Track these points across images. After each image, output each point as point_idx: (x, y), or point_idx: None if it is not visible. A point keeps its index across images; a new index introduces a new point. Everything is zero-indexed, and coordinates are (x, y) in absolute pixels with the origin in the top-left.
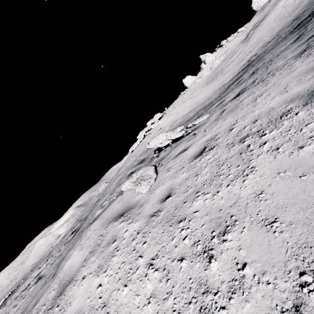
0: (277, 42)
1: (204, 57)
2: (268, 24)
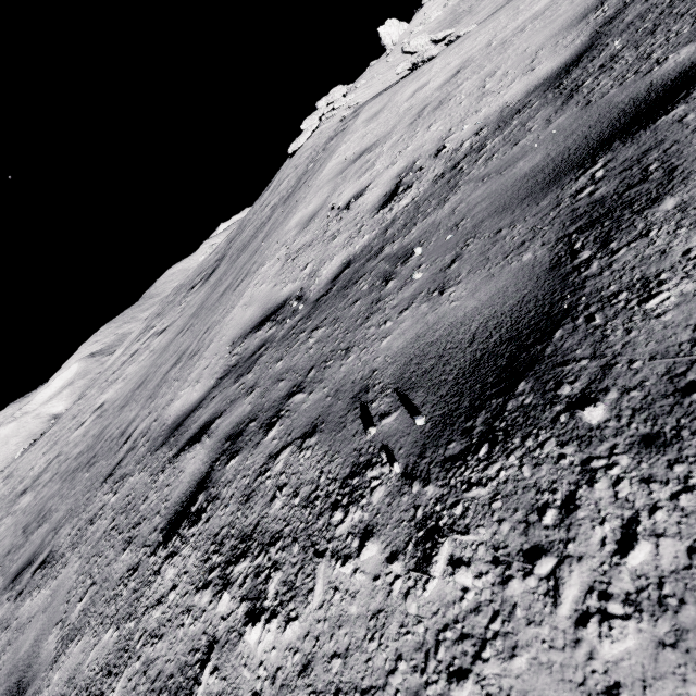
0: None
1: None
2: None
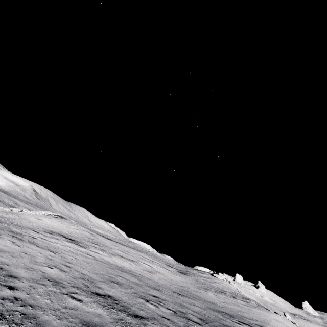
0: None
1: (261, 284)
2: None
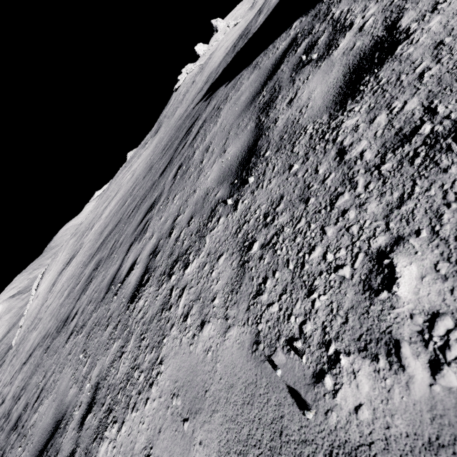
0: None
1: (215, 22)
2: None
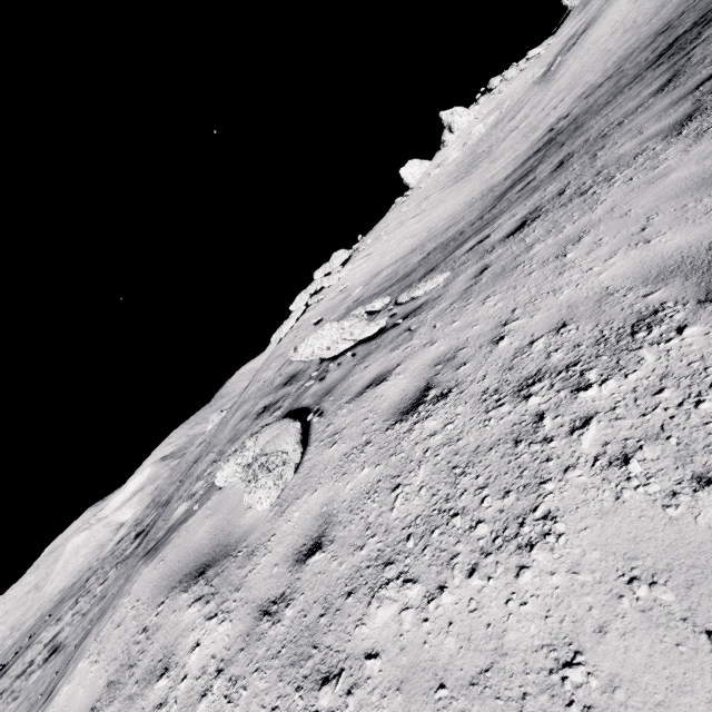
0: (619, 89)
1: (449, 116)
2: (598, 41)
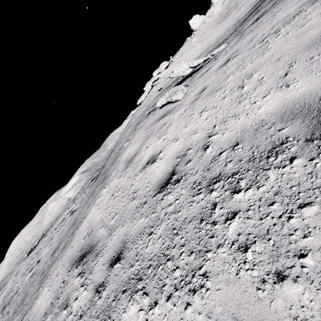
0: None
1: None
2: None
